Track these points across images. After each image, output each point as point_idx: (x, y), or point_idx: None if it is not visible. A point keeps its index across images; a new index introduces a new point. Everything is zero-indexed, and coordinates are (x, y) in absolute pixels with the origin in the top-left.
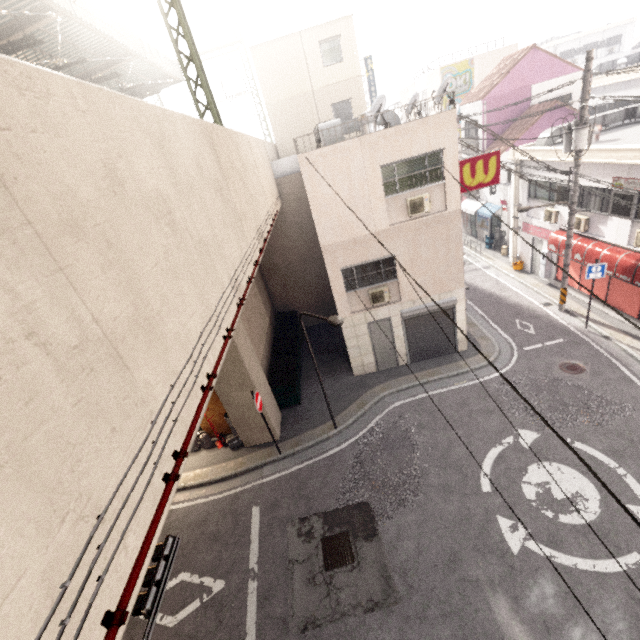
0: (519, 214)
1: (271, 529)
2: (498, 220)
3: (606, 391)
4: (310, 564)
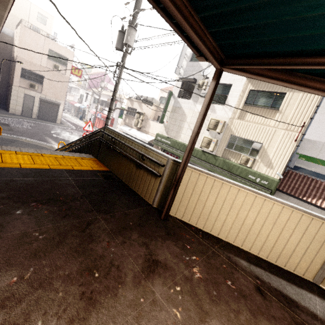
0: (90, 107)
1: None
2: (85, 112)
3: None
4: None
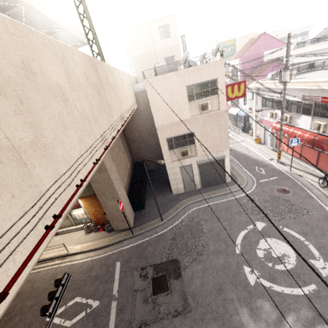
0: (257, 114)
1: (125, 273)
2: (248, 118)
3: (300, 202)
4: (145, 292)
